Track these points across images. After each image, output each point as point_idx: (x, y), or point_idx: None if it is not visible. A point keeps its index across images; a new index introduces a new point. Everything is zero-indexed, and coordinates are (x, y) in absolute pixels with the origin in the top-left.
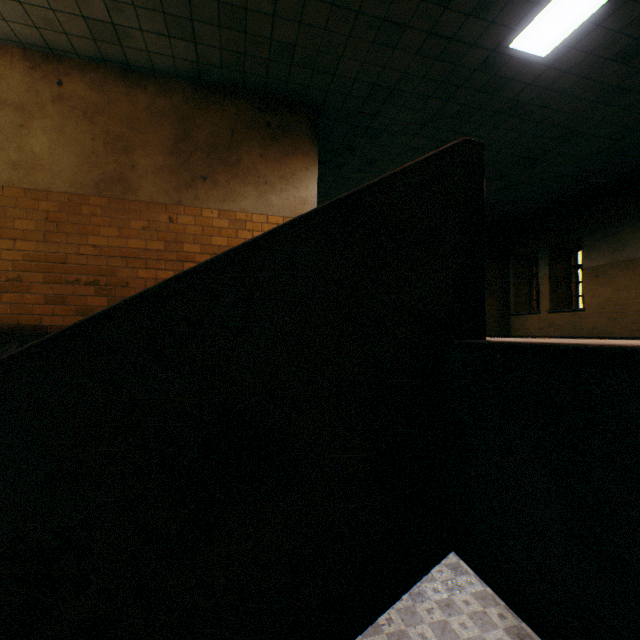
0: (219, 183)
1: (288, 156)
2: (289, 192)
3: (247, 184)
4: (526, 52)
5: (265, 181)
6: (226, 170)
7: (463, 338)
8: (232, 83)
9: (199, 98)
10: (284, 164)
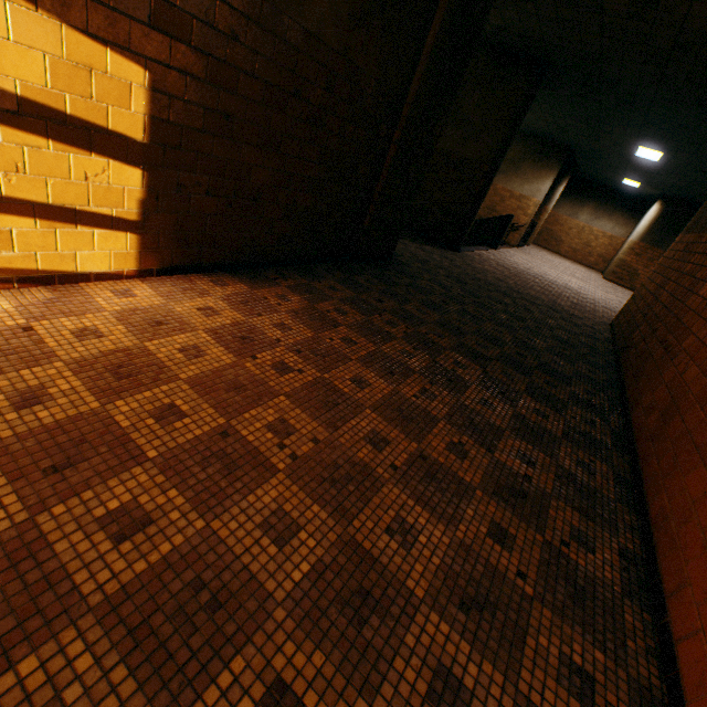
0: (508, 176)
1: (542, 169)
2: (534, 185)
3: (518, 178)
4: (646, 158)
5: (526, 178)
6: (513, 171)
7: (491, 248)
8: (532, 134)
9: (517, 138)
10: (538, 172)
